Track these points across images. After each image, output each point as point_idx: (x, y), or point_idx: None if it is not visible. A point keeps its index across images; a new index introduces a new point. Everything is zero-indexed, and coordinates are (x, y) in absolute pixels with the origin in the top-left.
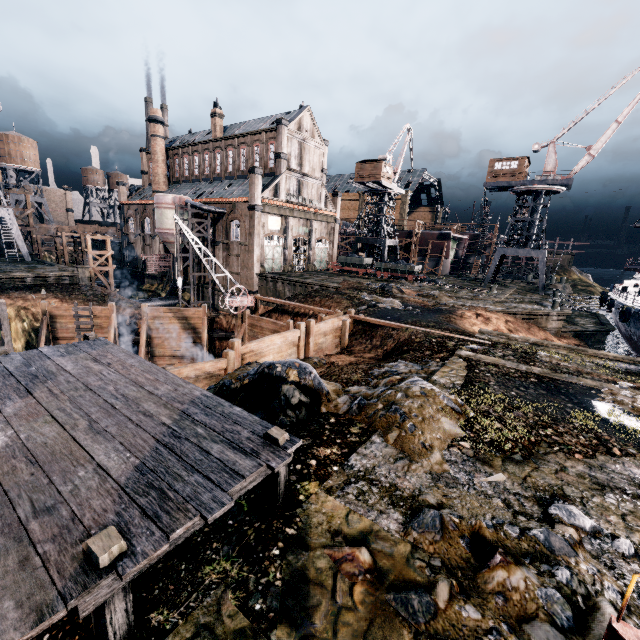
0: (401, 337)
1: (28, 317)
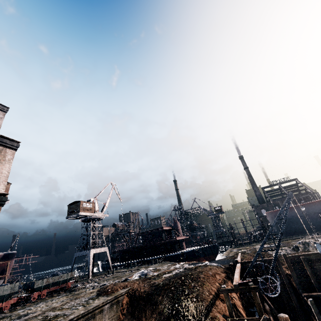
0: (250, 258)
1: None
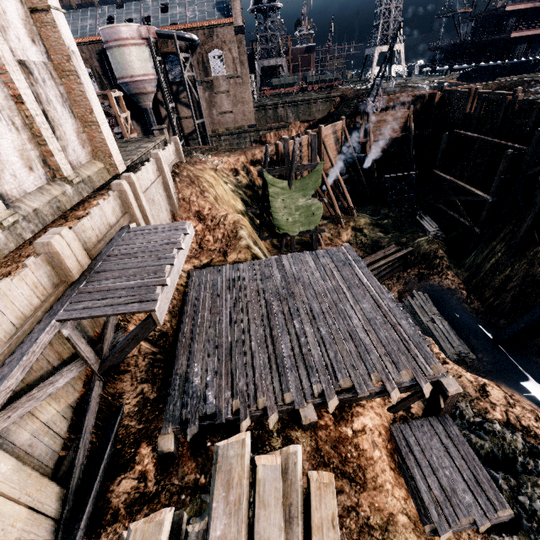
0: (491, 88)
1: (224, 177)
